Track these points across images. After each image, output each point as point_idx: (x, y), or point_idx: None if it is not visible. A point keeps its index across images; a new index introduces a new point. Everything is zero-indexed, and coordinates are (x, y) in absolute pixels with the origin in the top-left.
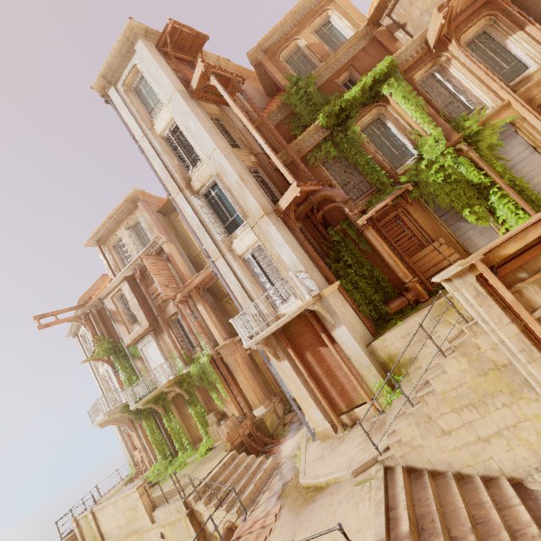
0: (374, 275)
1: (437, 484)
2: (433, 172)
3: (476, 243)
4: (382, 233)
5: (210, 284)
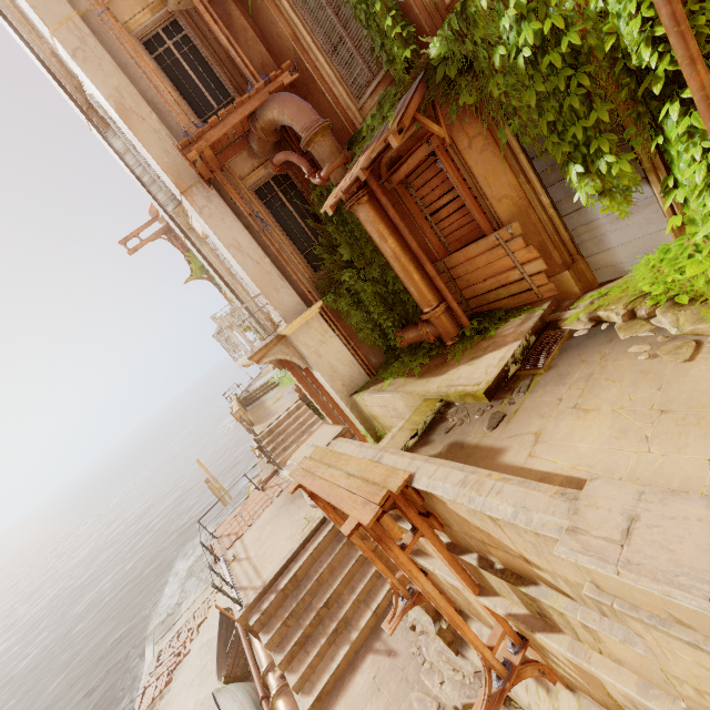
0: (387, 281)
1: (349, 552)
2: (506, 26)
3: (602, 237)
4: (387, 213)
5: None
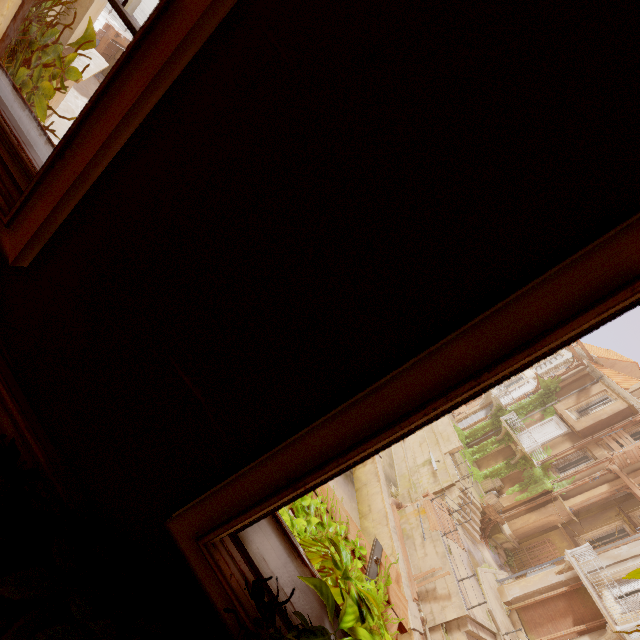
0: None
1: None
2: None
3: None
4: None
5: (639, 498)
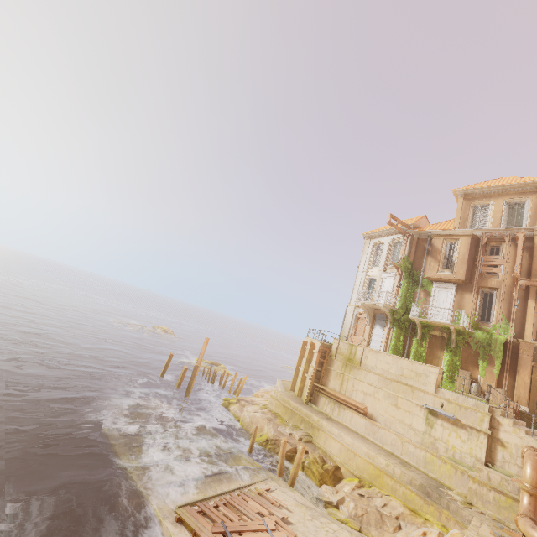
0: None
1: None
2: None
3: None
4: None
5: None
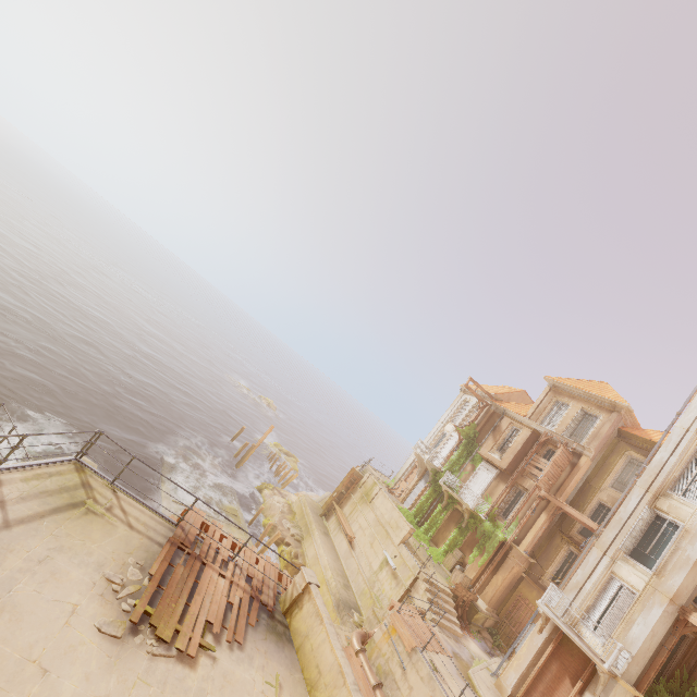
0: None
1: None
2: None
3: None
4: None
5: (570, 515)
